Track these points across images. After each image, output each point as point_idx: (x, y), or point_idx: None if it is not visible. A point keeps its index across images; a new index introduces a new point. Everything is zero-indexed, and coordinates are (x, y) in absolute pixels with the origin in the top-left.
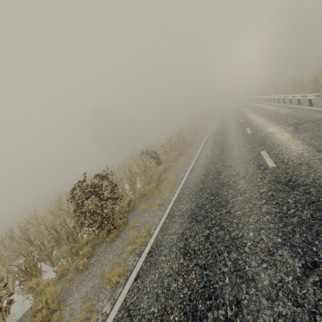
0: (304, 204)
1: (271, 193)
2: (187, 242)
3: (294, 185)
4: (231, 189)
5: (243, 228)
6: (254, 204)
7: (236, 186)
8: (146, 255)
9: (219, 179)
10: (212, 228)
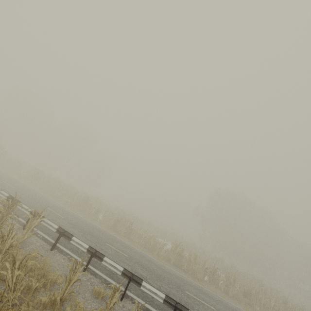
0: None
1: None
2: None
3: None
4: None
5: None
6: None
7: None
8: None
9: None
10: None
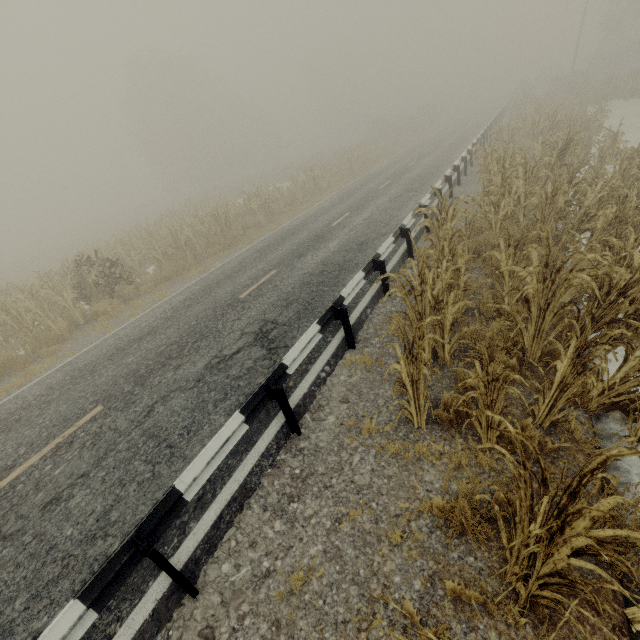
0: None
1: None
2: None
3: None
4: None
5: None
6: None
7: None
8: None
9: None
10: None
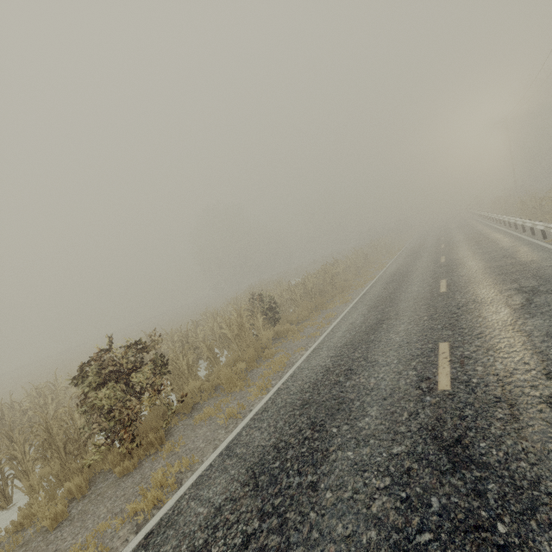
0: (458, 526)
1: (409, 465)
2: (211, 538)
3: (462, 458)
4: (347, 424)
5: (316, 545)
6: (367, 481)
7: (360, 418)
8: (140, 539)
9: (341, 390)
10: (267, 517)
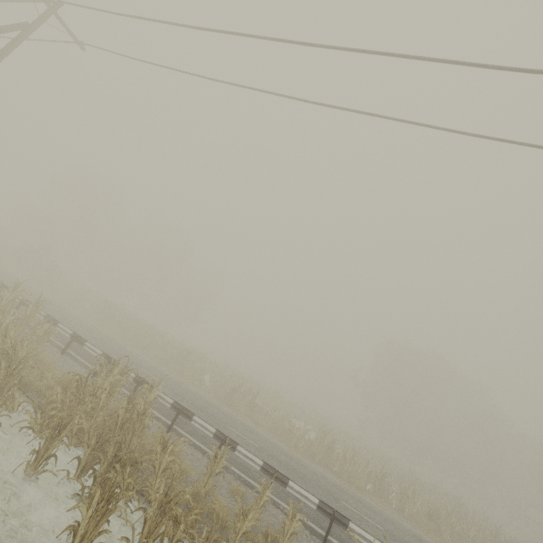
0: None
1: None
2: None
3: None
4: None
5: None
6: None
7: None
8: None
9: None
10: None
